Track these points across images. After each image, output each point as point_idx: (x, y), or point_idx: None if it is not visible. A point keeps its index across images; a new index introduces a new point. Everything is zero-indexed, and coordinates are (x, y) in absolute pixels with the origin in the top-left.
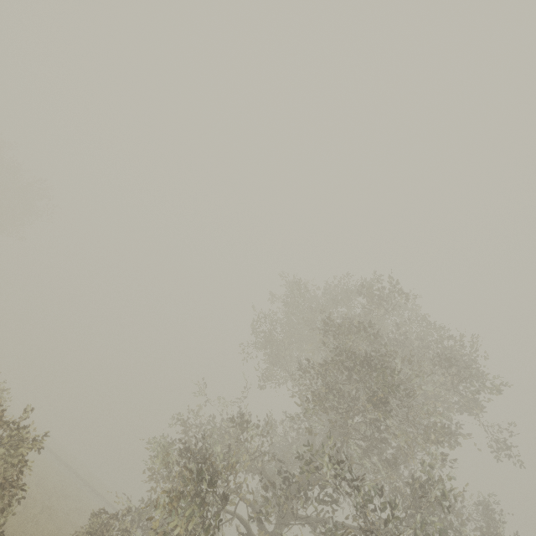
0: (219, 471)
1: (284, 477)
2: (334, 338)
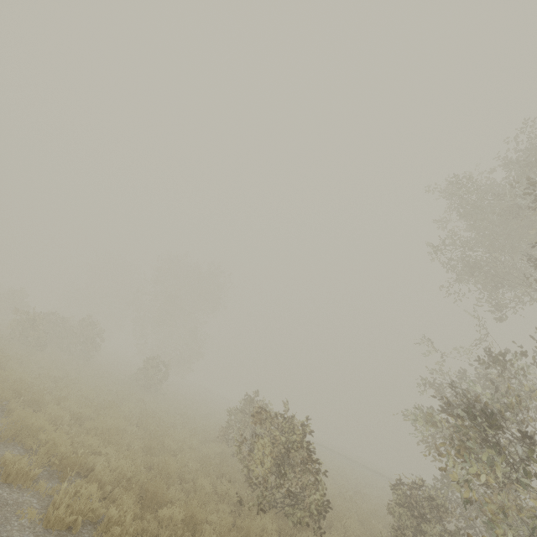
0: (498, 409)
1: None
2: None
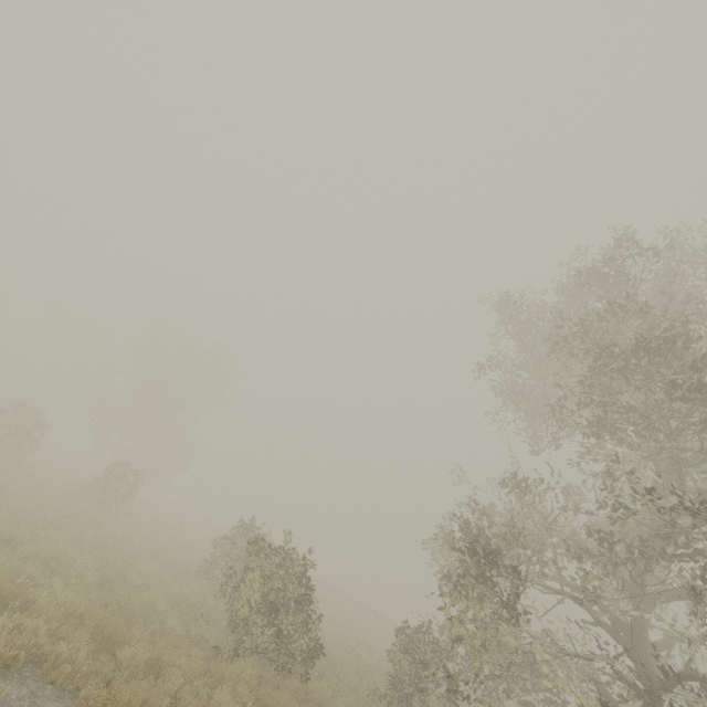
0: (500, 547)
1: (599, 540)
2: (583, 341)
